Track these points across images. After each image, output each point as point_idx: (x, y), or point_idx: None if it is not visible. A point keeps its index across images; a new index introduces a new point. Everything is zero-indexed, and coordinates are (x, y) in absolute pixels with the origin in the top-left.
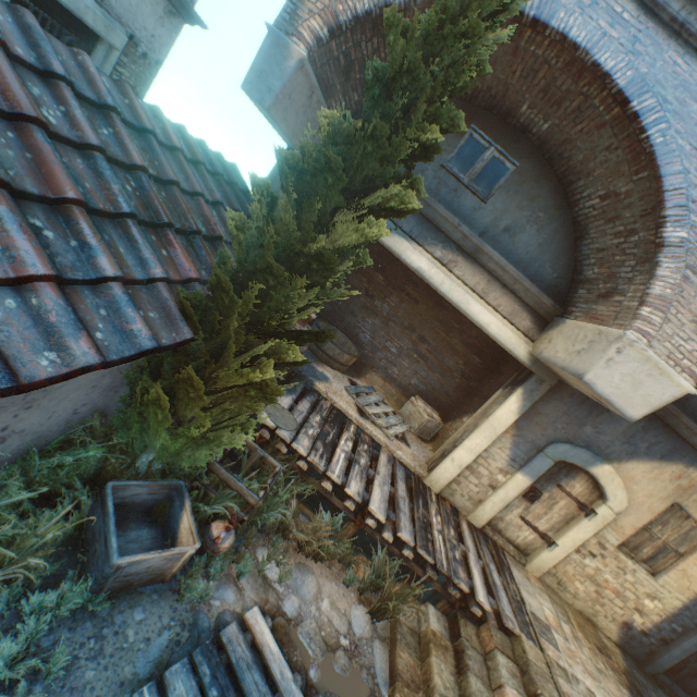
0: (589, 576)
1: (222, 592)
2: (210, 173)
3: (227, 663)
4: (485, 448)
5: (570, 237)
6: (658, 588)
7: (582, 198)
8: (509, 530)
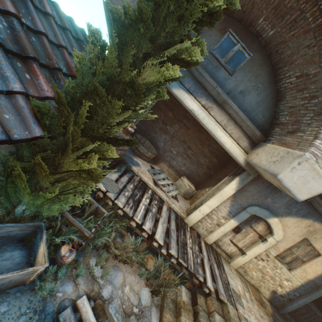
0: (259, 269)
1: (65, 287)
2: (75, 38)
3: None
4: (217, 206)
5: (273, 100)
6: (291, 276)
7: (284, 77)
8: (224, 246)
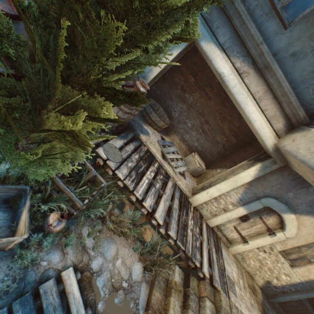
0: (259, 259)
1: (51, 256)
2: None
3: (40, 306)
4: (227, 191)
5: None
6: (291, 272)
7: None
8: (225, 231)
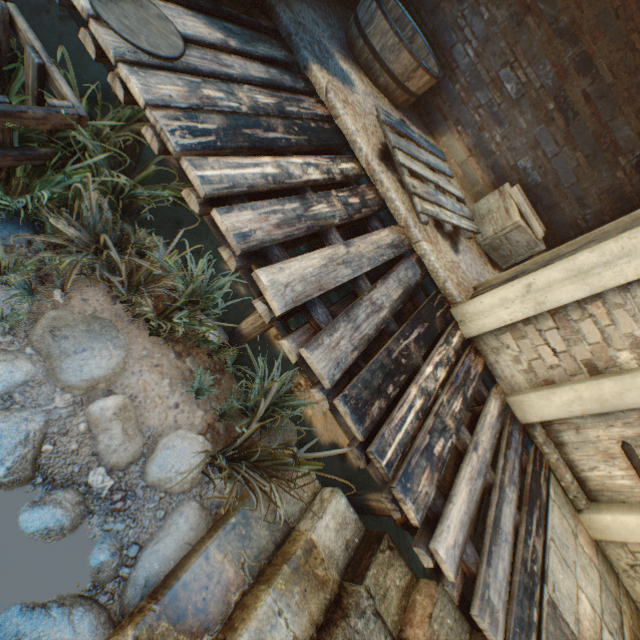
0: None
1: None
2: None
3: None
4: (627, 281)
5: None
6: None
7: None
8: (580, 452)
